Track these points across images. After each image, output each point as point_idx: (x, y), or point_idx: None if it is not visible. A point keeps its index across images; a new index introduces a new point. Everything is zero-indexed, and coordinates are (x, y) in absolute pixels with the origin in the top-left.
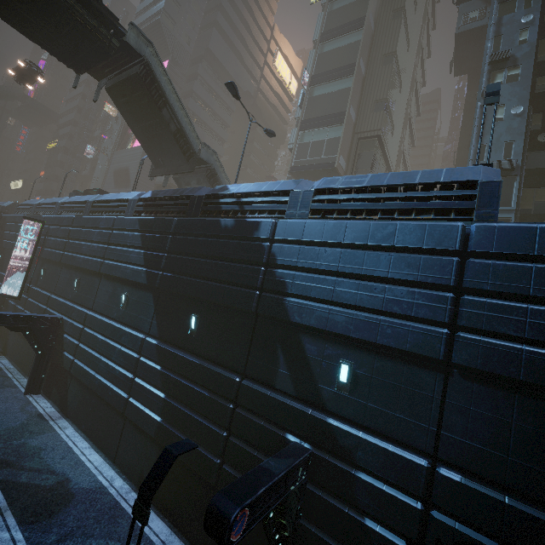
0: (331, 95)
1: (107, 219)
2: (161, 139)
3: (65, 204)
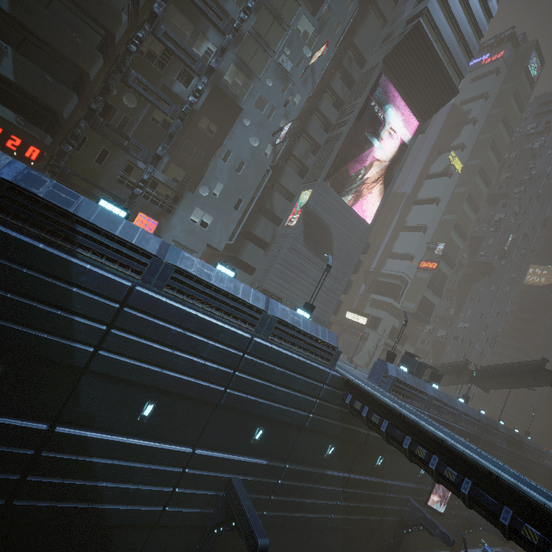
0: (442, 274)
1: (500, 446)
2: (504, 384)
3: (466, 416)
